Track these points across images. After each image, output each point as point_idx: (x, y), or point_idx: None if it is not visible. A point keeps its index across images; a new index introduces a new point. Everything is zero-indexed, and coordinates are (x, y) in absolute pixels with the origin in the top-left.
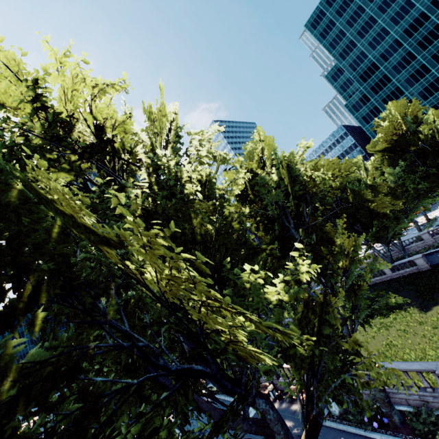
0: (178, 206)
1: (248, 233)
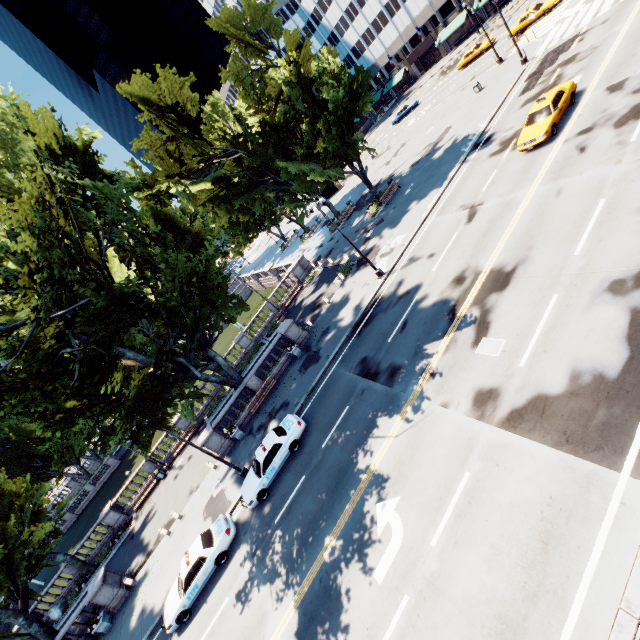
0: None
1: None
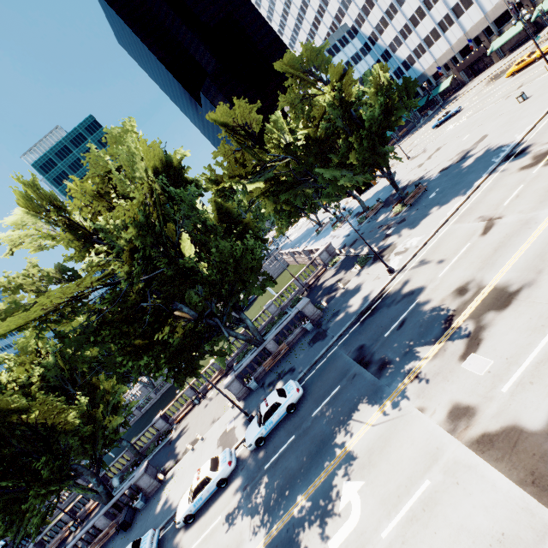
0: None
1: None
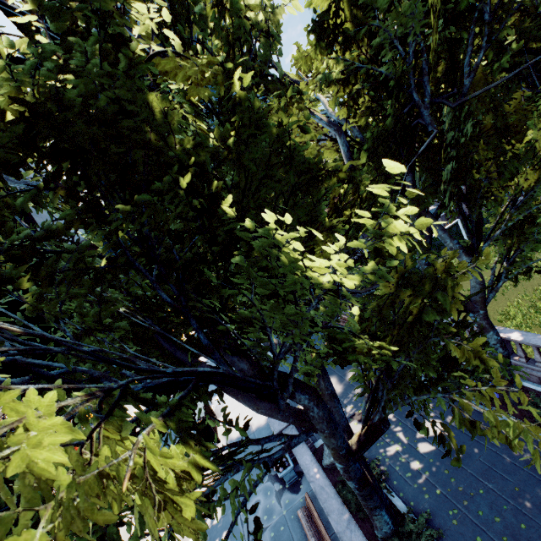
0: (124, 75)
1: (343, 122)
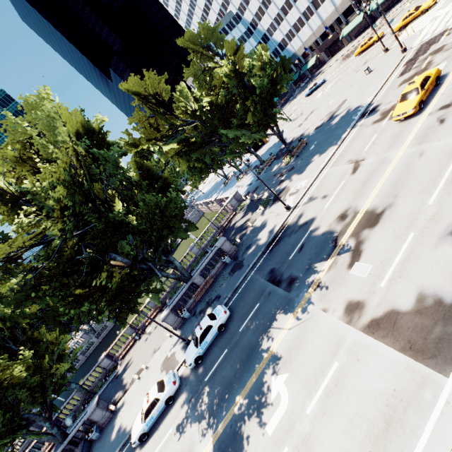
0: None
1: None
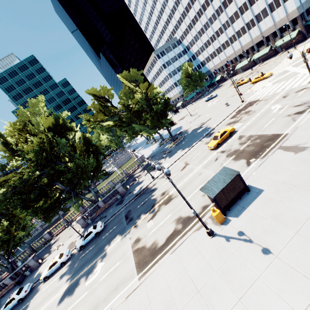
0: None
1: None
